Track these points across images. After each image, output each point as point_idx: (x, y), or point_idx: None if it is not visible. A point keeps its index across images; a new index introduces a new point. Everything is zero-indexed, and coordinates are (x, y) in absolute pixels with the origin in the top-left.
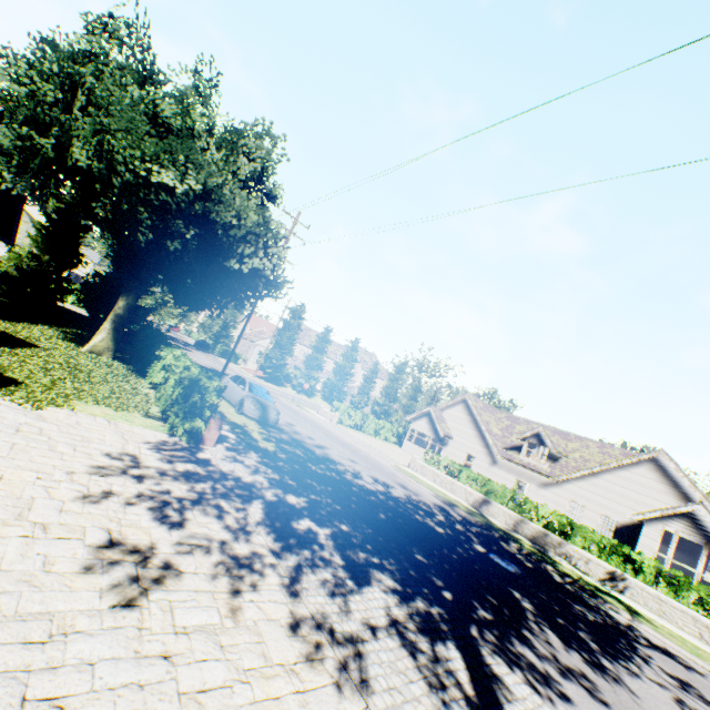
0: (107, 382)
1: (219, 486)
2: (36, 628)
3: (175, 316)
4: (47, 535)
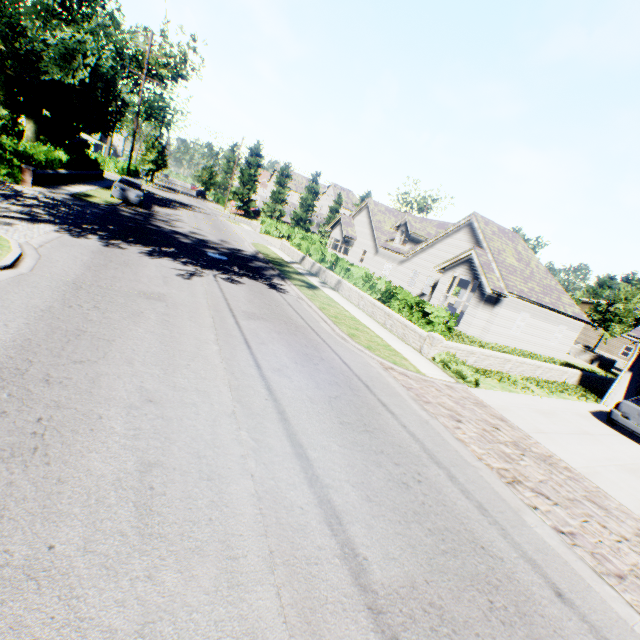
0: None
1: None
2: None
3: (148, 162)
4: None
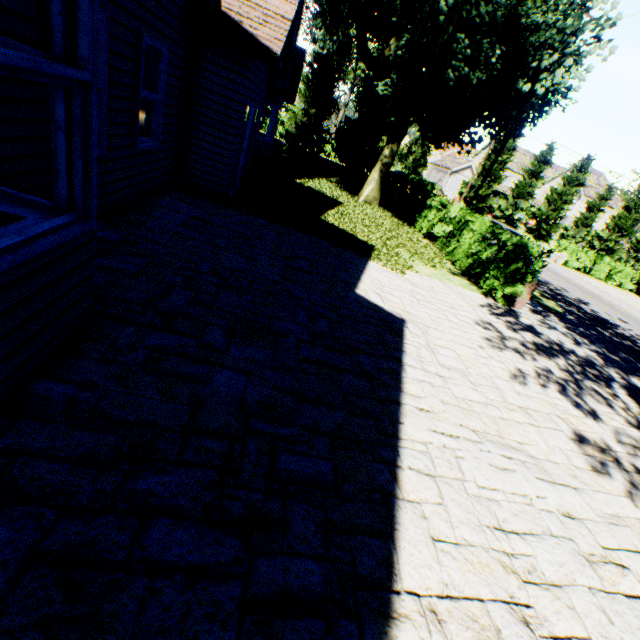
0: (399, 235)
1: (569, 363)
2: (631, 536)
3: None
4: (535, 422)
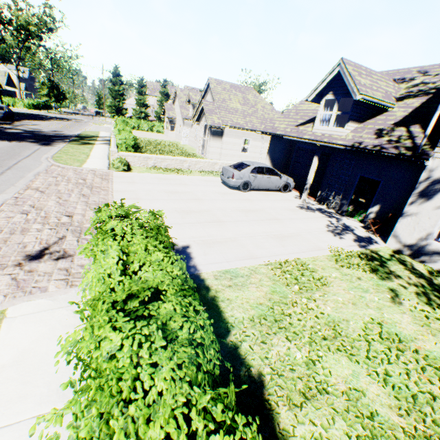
0: None
1: None
2: None
3: (43, 96)
4: None
